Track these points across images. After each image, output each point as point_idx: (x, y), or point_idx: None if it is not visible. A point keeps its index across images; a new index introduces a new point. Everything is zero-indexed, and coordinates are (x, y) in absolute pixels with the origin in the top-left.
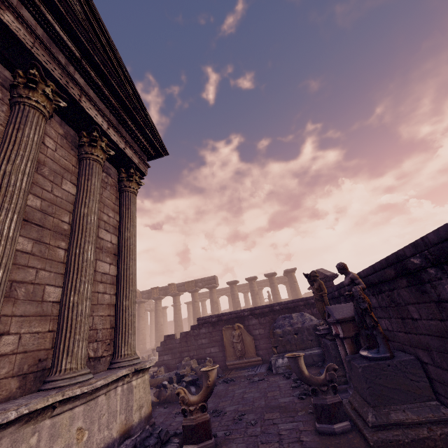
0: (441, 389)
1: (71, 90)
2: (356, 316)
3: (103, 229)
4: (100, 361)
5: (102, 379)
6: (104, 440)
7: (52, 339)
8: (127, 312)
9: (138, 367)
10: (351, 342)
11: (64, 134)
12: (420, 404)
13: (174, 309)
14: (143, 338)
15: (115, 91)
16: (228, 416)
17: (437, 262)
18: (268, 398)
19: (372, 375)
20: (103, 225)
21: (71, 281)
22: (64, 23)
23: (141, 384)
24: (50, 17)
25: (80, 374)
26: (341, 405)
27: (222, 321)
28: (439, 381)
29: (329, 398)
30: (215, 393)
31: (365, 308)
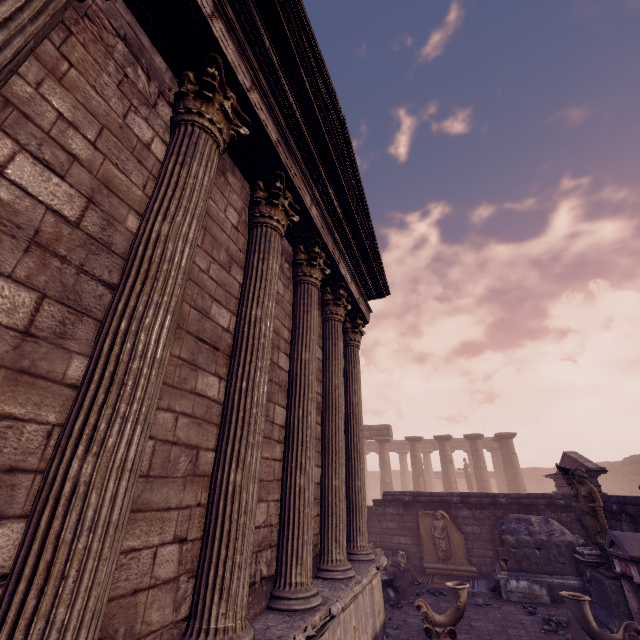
0: None
1: (335, 256)
2: None
3: None
4: None
5: (363, 576)
6: None
7: (318, 523)
8: (360, 495)
9: (378, 565)
10: None
11: None
12: None
13: None
14: None
15: (361, 241)
16: None
17: None
18: (511, 637)
19: None
20: None
21: (330, 462)
22: (340, 193)
23: (377, 585)
24: (331, 191)
25: (349, 568)
26: None
27: (418, 503)
28: None
29: None
30: None
31: None
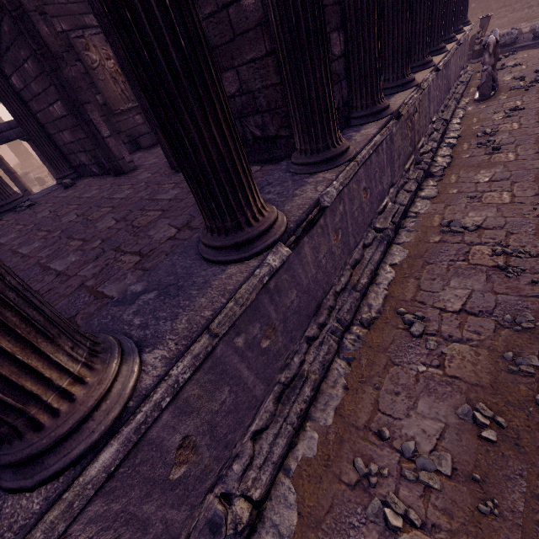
0: None
1: None
2: None
3: None
4: None
5: None
6: None
7: None
8: None
9: None
10: None
11: None
12: None
13: None
14: None
15: None
16: None
17: None
18: None
19: None
20: None
21: None
22: None
23: None
24: None
25: None
26: None
27: None
28: None
29: None
30: None
31: None
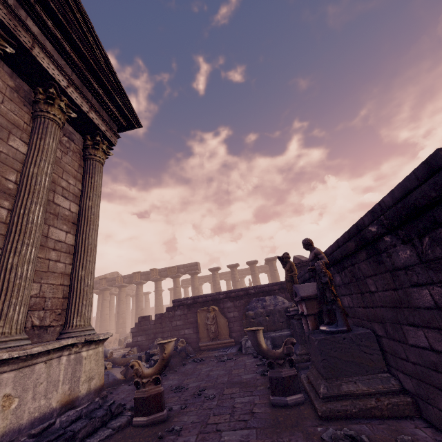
0: (392, 361)
1: (20, 36)
2: (318, 292)
3: (60, 195)
4: (47, 330)
5: (41, 345)
6: (40, 409)
7: None
8: (83, 282)
9: (89, 338)
10: (314, 319)
11: (14, 87)
12: (371, 376)
13: (155, 294)
14: (123, 322)
15: (78, 47)
16: (189, 391)
17: (391, 226)
18: (232, 375)
19: (327, 348)
20: (60, 190)
21: (11, 242)
22: None
23: (92, 356)
24: None
25: (13, 339)
26: (296, 378)
27: (198, 304)
28: (391, 353)
29: (284, 371)
30: (183, 371)
31: (326, 282)
